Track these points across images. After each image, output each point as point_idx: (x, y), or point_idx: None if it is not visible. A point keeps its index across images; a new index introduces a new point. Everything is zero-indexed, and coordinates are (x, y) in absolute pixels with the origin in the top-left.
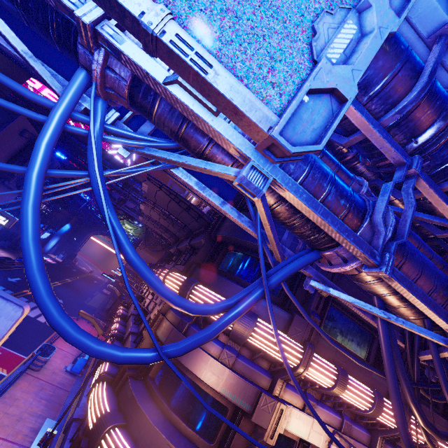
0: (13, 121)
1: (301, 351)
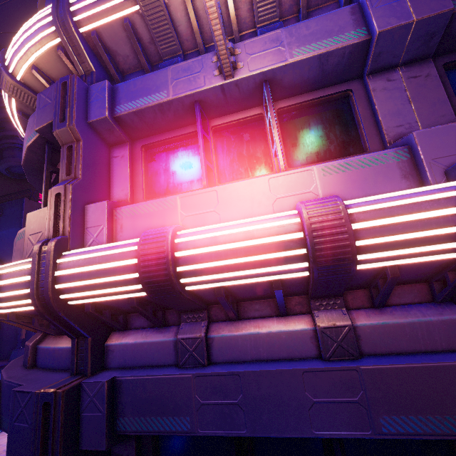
0: (24, 207)
1: (51, 6)
